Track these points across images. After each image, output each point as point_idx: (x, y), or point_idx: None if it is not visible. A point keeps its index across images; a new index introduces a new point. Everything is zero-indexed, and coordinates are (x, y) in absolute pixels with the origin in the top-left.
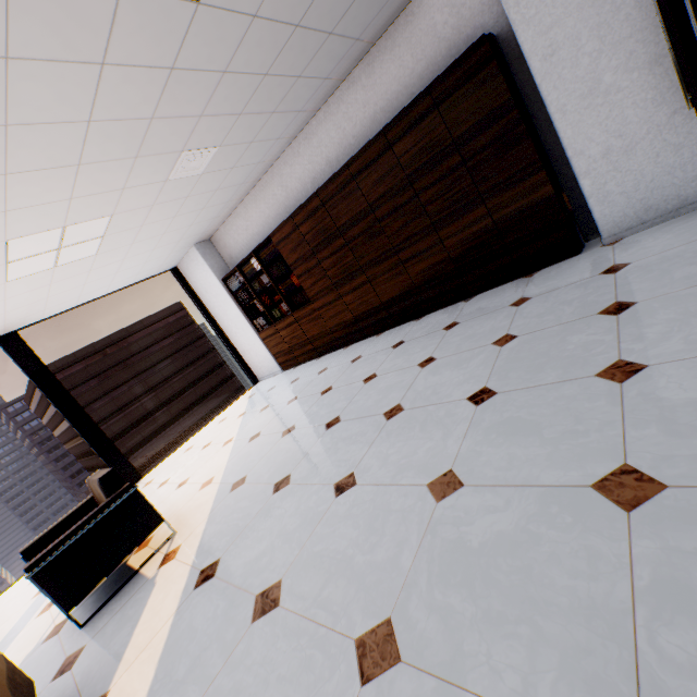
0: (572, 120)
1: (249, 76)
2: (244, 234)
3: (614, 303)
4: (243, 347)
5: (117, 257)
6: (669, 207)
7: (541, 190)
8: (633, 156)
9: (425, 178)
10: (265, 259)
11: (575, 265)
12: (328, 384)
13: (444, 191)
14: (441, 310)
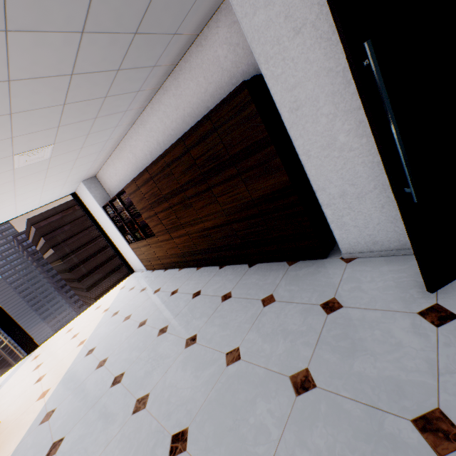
0: (315, 163)
1: (45, 109)
2: (115, 178)
3: (305, 369)
4: (122, 250)
5: (7, 204)
6: (392, 246)
7: (295, 208)
8: (363, 202)
9: (214, 177)
10: (125, 201)
11: (316, 273)
12: (147, 315)
13: (228, 190)
14: (234, 267)
